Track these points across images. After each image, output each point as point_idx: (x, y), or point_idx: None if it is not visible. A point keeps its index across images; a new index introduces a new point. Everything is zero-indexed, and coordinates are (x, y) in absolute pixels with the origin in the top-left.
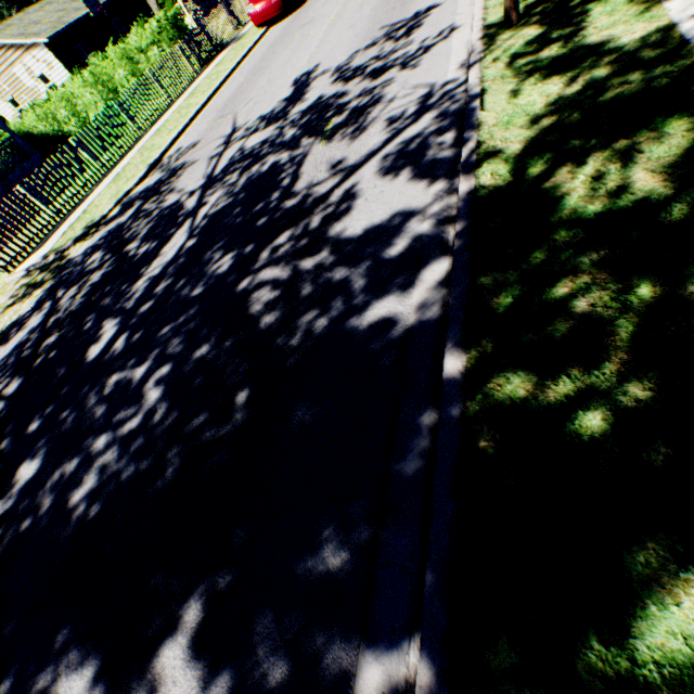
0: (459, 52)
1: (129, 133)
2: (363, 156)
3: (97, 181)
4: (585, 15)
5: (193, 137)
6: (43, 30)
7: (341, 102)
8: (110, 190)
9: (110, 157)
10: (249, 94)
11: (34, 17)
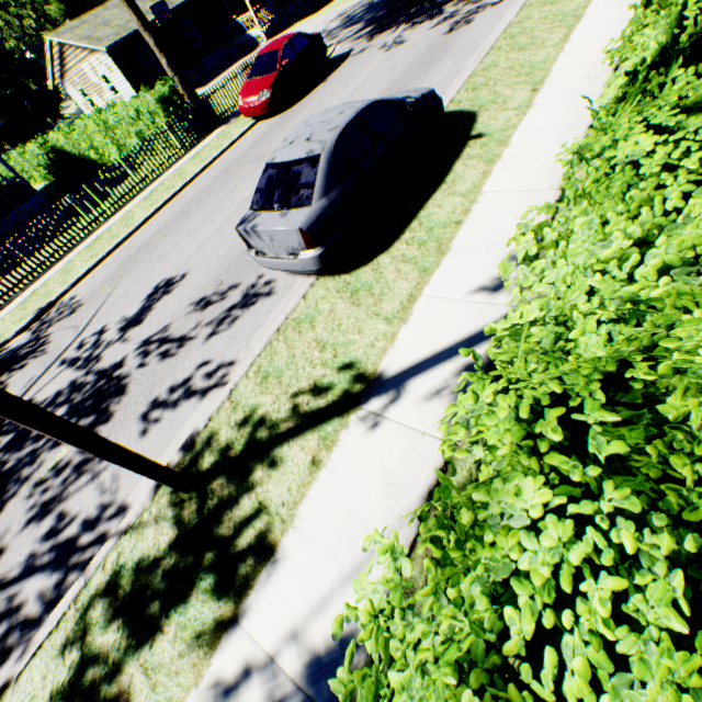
0: (173, 450)
1: (107, 203)
2: (1, 576)
3: (31, 280)
4: (185, 586)
5: (86, 289)
6: (107, 36)
7: (106, 405)
8: (11, 317)
9: (52, 254)
10: (144, 261)
11: (108, 15)
